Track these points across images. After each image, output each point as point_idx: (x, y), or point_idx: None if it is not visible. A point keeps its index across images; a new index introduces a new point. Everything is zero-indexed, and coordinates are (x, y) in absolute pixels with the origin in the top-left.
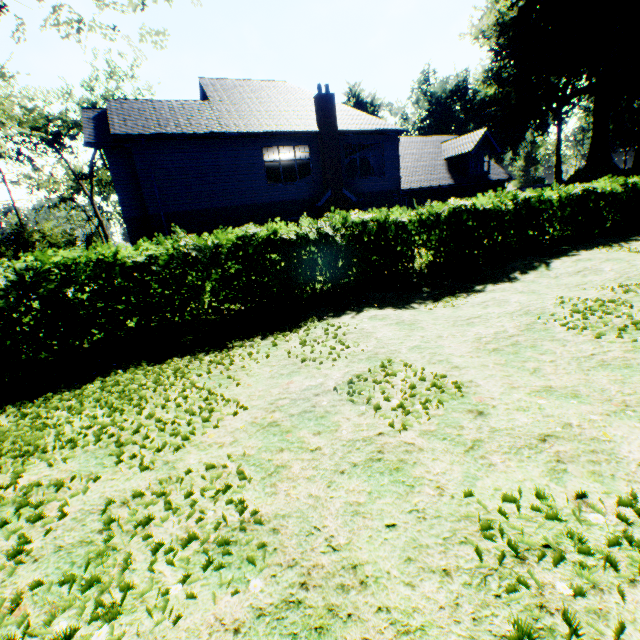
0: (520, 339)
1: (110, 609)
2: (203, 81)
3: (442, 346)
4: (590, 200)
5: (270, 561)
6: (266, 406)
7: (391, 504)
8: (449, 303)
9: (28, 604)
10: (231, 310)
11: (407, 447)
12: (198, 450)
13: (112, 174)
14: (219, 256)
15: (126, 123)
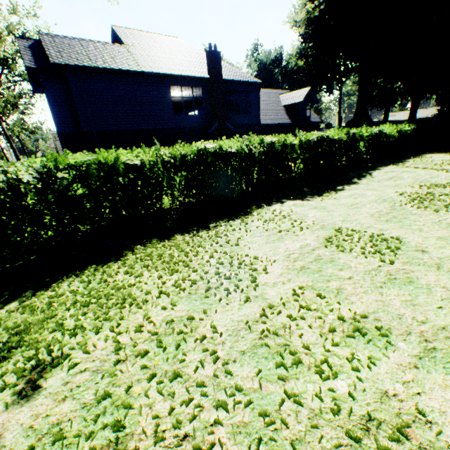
0: (394, 214)
1: (330, 373)
2: (115, 28)
3: (357, 220)
4: (381, 137)
5: (393, 334)
6: (286, 259)
7: (427, 298)
8: (329, 197)
9: (264, 383)
10: (192, 203)
11: (403, 271)
12: (270, 287)
13: (50, 96)
14: (186, 163)
15: (61, 54)
